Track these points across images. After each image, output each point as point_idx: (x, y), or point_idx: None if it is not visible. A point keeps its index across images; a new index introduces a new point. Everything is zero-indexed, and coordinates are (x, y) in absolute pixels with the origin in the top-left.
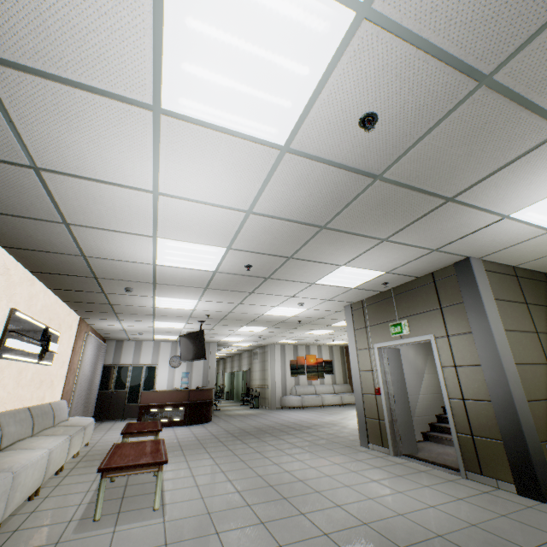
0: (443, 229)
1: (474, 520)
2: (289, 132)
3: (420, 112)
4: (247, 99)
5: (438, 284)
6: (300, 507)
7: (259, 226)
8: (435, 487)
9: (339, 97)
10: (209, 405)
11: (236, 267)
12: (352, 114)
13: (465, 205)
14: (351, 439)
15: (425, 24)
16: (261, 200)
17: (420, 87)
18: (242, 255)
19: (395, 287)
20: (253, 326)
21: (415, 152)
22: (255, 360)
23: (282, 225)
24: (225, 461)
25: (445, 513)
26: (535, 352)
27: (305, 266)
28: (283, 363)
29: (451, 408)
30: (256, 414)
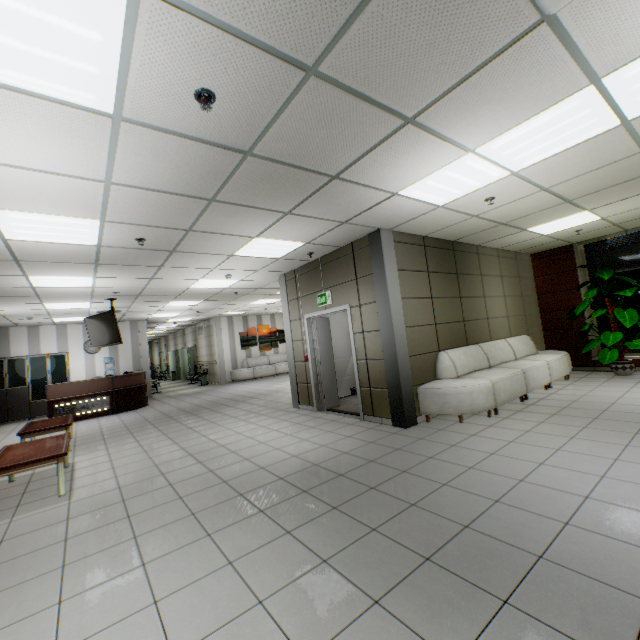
0: (342, 204)
1: (349, 449)
2: (112, 99)
3: (259, 94)
4: (32, 58)
5: (356, 255)
6: (212, 466)
7: (130, 197)
8: (335, 431)
9: (157, 69)
10: (142, 390)
11: (125, 240)
12: (183, 89)
13: (353, 183)
14: (288, 403)
15: (219, 8)
16: (118, 170)
17: (247, 70)
18: (125, 228)
19: (322, 257)
20: (183, 300)
21: (276, 132)
22: (200, 335)
23: (160, 197)
24: (151, 442)
25: (330, 448)
26: (426, 315)
27: (213, 238)
28: (232, 337)
29: (358, 368)
30: (203, 392)
